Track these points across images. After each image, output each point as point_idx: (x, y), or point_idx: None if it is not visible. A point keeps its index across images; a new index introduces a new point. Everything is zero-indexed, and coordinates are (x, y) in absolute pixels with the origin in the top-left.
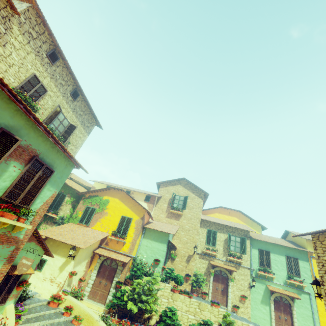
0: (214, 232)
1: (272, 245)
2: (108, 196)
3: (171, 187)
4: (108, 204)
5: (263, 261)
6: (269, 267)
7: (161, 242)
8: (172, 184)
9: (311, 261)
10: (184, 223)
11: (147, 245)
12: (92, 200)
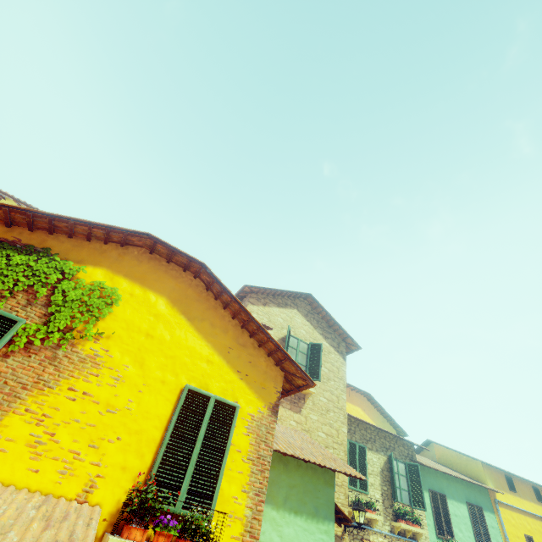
0: (360, 449)
1: (446, 478)
2: (112, 271)
3: (278, 311)
4: (110, 309)
5: (441, 520)
6: (452, 535)
7: (314, 514)
8: (279, 303)
9: (500, 510)
10: (314, 424)
11: (263, 537)
12: (3, 264)
